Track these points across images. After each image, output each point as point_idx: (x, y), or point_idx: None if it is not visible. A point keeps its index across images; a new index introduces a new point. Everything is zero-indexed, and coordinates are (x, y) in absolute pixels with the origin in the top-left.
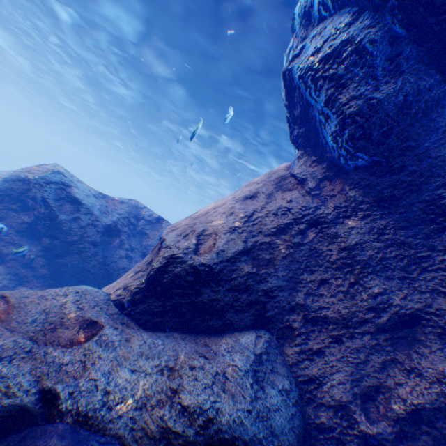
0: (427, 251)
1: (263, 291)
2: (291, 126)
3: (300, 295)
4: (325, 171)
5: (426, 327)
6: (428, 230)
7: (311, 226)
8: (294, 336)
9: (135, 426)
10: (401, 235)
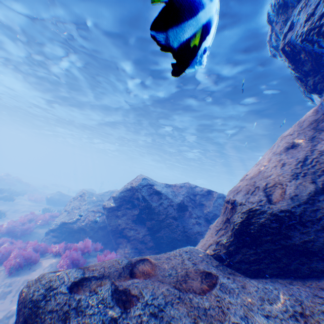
0: None
1: None
2: (304, 80)
3: None
4: None
5: None
6: None
7: None
8: None
9: None
10: None
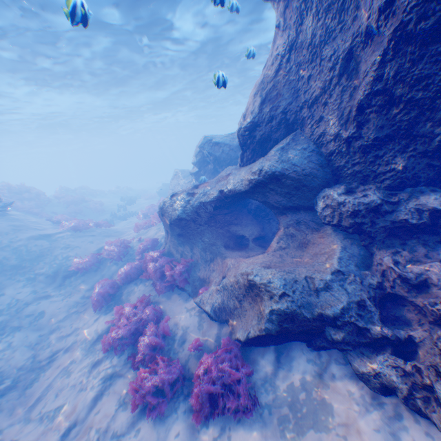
0: None
1: (280, 113)
2: None
3: (302, 98)
4: (283, 4)
5: (355, 51)
6: None
7: (290, 52)
8: (306, 122)
9: (242, 186)
10: (325, 3)
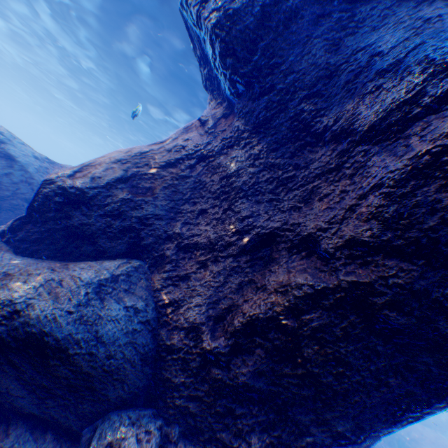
0: (293, 170)
1: (139, 219)
2: (201, 71)
3: (180, 226)
4: (223, 110)
5: (280, 244)
6: (295, 149)
7: (200, 160)
8: (165, 263)
9: None
10: (273, 158)
